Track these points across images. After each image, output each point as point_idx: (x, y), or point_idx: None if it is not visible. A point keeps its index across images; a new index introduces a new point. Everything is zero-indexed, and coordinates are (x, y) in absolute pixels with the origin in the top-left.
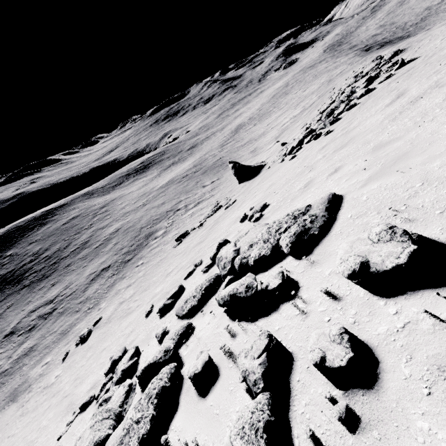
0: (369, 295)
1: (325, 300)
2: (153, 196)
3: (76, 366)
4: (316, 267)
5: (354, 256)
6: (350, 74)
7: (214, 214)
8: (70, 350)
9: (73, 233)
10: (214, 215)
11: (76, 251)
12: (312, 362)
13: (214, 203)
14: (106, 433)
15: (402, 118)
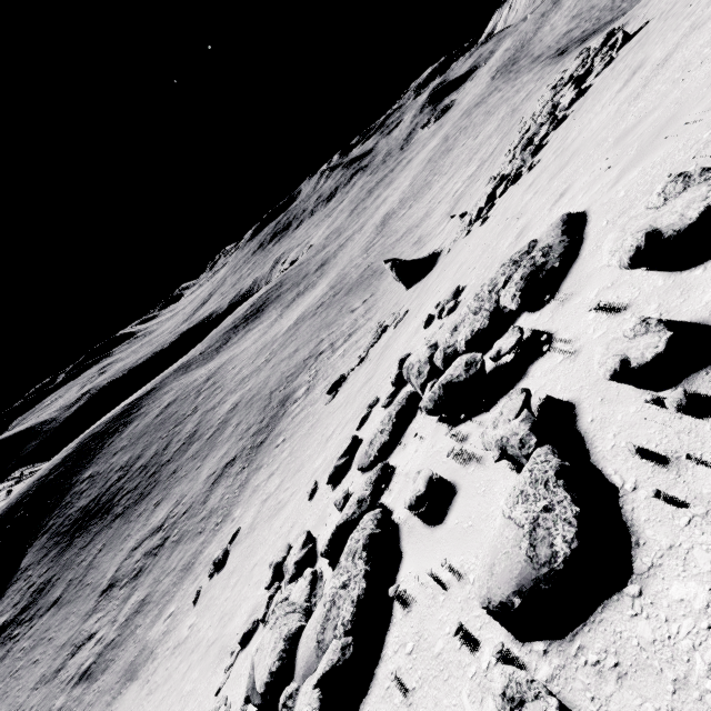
0: (673, 276)
1: (600, 323)
2: (279, 345)
3: (216, 602)
4: (570, 301)
5: (631, 236)
6: (544, 91)
7: (379, 340)
8: (201, 586)
9: (172, 426)
10: (379, 342)
11: (181, 450)
12: (608, 373)
13: (374, 327)
14: (298, 624)
15: (650, 89)
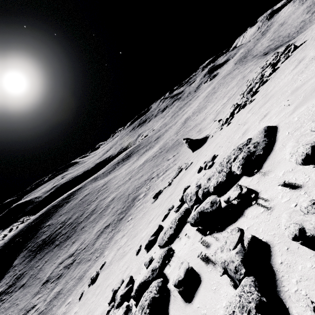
0: None
1: (285, 193)
2: (135, 173)
3: (88, 302)
4: (268, 174)
5: (302, 146)
6: (258, 69)
7: (178, 175)
8: (84, 290)
9: (86, 205)
10: (178, 176)
11: (87, 217)
12: (290, 235)
13: (177, 168)
14: None
15: (308, 69)
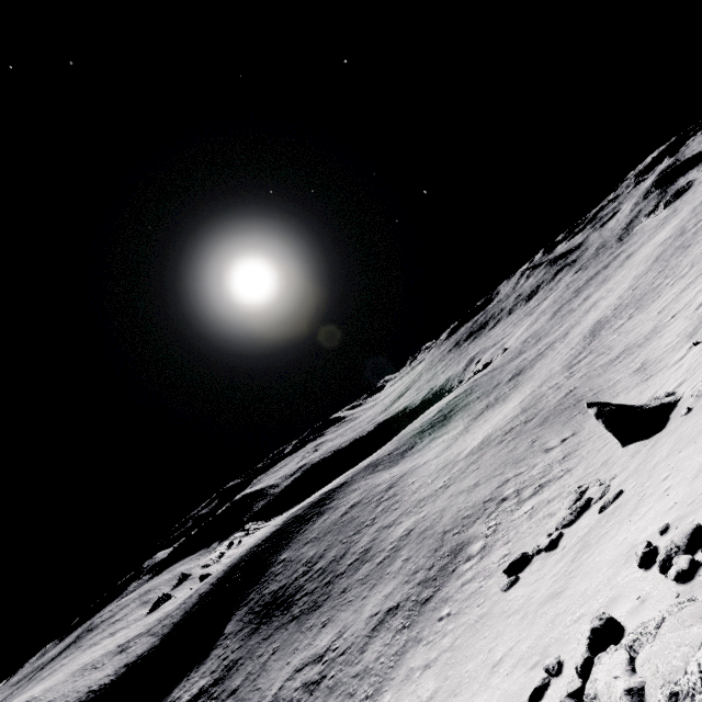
0: None
1: None
2: (459, 471)
3: None
4: None
5: None
6: None
7: (577, 519)
8: None
9: (352, 532)
10: (576, 523)
11: (354, 566)
12: None
13: (572, 492)
14: None
15: None
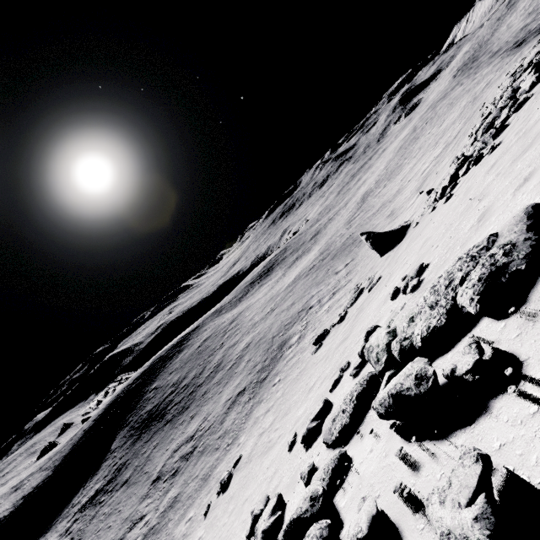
0: None
1: None
2: (281, 299)
3: (218, 524)
4: None
5: None
6: (503, 78)
7: (356, 301)
8: (211, 501)
9: (206, 356)
10: (355, 303)
11: (210, 376)
12: None
13: (353, 289)
14: None
15: None
